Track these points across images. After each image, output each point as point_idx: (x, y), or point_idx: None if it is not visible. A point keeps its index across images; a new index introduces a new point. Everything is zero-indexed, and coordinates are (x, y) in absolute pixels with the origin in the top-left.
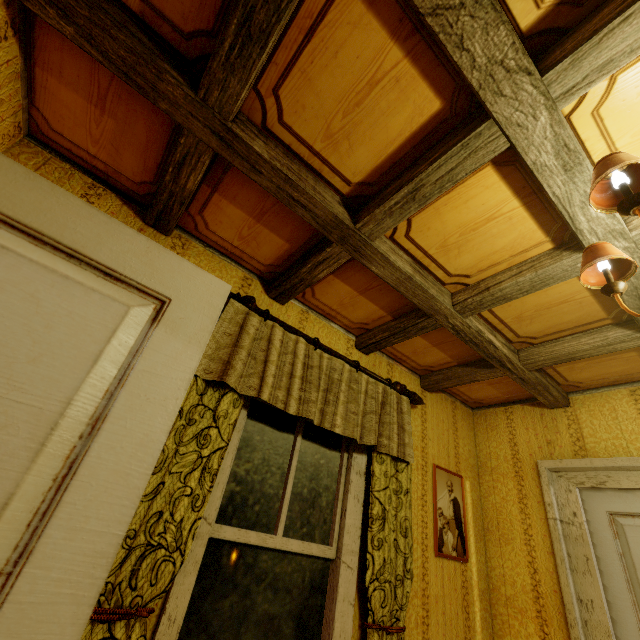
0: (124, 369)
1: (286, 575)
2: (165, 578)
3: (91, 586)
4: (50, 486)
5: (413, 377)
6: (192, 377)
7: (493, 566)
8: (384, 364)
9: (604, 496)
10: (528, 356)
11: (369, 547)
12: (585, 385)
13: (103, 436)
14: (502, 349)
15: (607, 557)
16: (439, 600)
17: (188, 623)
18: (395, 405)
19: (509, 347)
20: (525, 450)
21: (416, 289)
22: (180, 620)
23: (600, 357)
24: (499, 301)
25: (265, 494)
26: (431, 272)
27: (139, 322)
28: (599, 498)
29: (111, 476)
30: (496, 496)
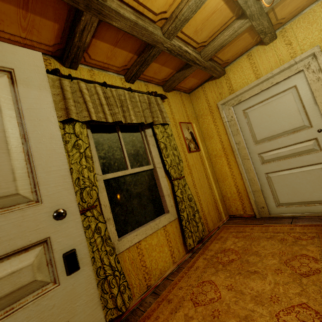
0: (17, 111)
1: (138, 180)
2: (94, 195)
3: (68, 184)
4: (25, 163)
5: (159, 88)
6: (53, 105)
7: (209, 148)
8: (143, 86)
9: (241, 105)
10: (204, 53)
11: (164, 158)
12: (230, 60)
13: (32, 140)
14: (192, 53)
15: (243, 126)
16: (193, 165)
17: (112, 205)
18: (155, 102)
19: (195, 52)
20: (212, 101)
21: (142, 30)
22: (108, 205)
23: (234, 42)
24: (184, 23)
25: (117, 158)
26: (146, 16)
27: (6, 86)
28: (239, 107)
29: (48, 152)
30: (205, 124)
